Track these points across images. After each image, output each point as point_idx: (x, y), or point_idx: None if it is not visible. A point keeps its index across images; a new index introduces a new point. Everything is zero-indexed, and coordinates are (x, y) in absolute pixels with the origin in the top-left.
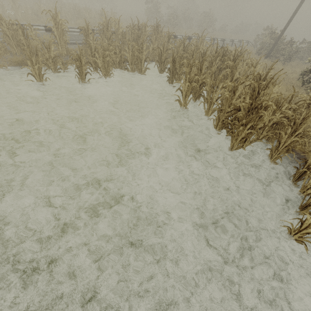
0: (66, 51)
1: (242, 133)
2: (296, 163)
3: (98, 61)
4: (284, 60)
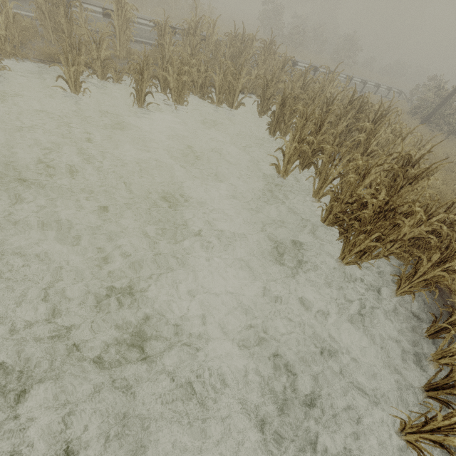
0: (126, 52)
1: (362, 243)
2: (435, 304)
3: (169, 79)
4: (449, 132)
